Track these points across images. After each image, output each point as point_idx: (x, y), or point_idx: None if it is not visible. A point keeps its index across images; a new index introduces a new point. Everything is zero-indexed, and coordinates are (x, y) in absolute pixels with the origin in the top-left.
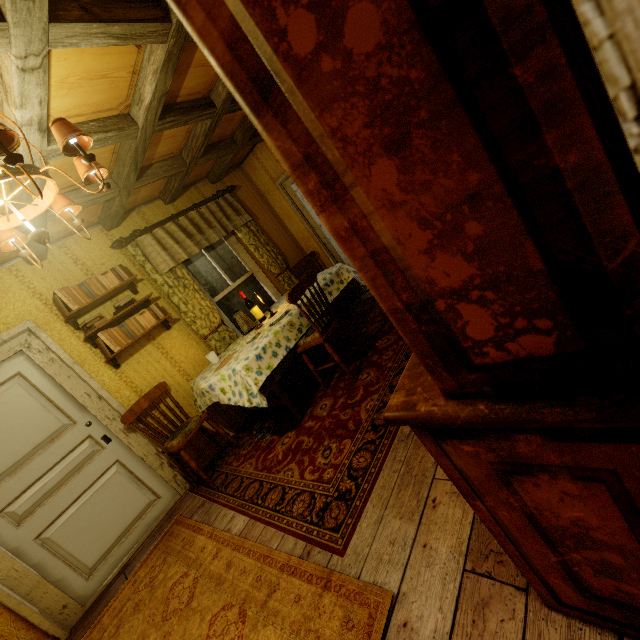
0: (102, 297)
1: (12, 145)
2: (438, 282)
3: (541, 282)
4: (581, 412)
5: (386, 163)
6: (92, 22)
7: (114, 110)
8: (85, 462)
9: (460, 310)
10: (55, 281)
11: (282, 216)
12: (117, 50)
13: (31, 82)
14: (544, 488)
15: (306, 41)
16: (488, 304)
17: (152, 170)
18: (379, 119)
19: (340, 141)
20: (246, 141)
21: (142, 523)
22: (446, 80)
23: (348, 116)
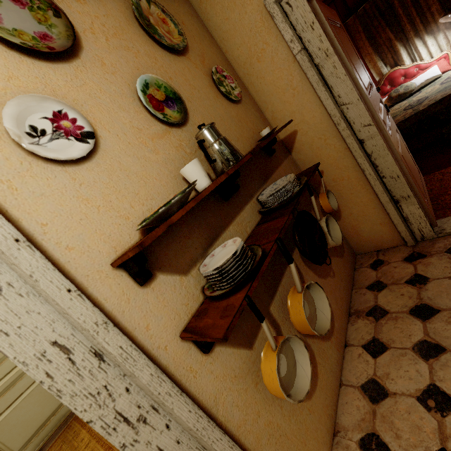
0: None
1: None
2: None
3: None
4: None
5: None
6: None
7: None
8: (17, 379)
9: None
10: None
11: None
12: None
13: None
14: None
15: None
16: None
17: None
18: None
19: None
20: None
21: (54, 418)
22: None
23: None
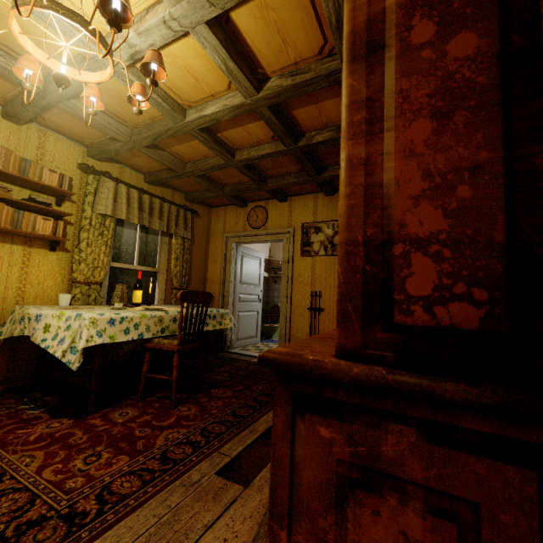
0: (30, 181)
1: (121, 24)
2: (409, 227)
3: (496, 254)
4: (486, 393)
5: (426, 123)
6: (224, 48)
7: (181, 99)
8: None
9: (413, 259)
10: (6, 141)
11: (211, 256)
12: (217, 77)
13: (161, 31)
14: (383, 520)
15: (422, 37)
16: (441, 261)
17: (161, 152)
18: (440, 95)
19: (402, 98)
20: (230, 195)
21: None
22: (499, 90)
23: (419, 86)
